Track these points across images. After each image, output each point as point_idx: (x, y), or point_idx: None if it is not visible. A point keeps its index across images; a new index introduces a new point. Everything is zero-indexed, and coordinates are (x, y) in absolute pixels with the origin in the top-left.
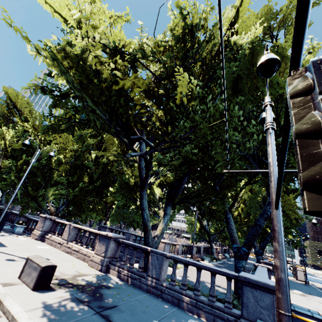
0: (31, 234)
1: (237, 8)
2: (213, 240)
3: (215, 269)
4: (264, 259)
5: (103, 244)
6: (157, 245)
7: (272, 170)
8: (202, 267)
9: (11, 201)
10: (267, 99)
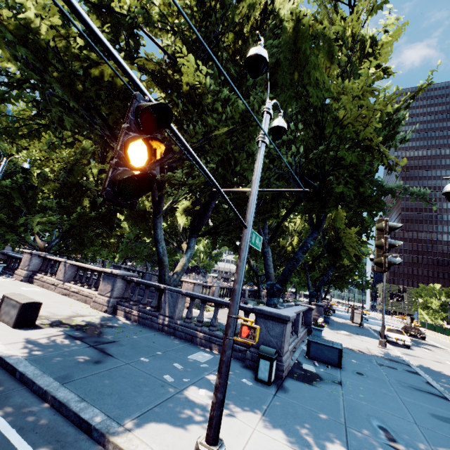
0: (14, 275)
1: None
2: (261, 282)
3: None
4: (320, 302)
5: (108, 283)
6: (176, 283)
7: (252, 189)
8: (219, 302)
9: None
10: (266, 104)
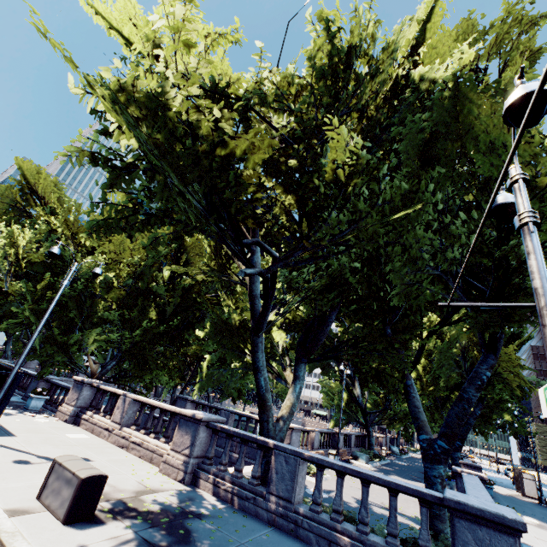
0: (57, 412)
1: (423, 21)
2: (371, 422)
3: (397, 485)
4: (464, 458)
5: (186, 432)
6: (283, 435)
7: (545, 304)
8: (372, 479)
9: (26, 354)
10: (517, 169)
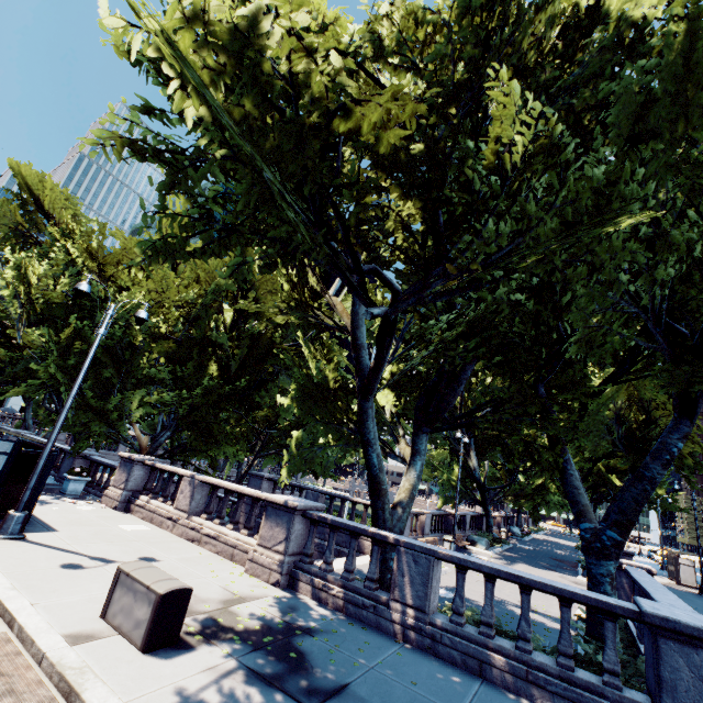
0: (103, 497)
1: None
2: (491, 500)
3: (573, 593)
4: None
5: (277, 523)
6: (403, 526)
7: None
8: (537, 586)
9: (59, 428)
10: None
